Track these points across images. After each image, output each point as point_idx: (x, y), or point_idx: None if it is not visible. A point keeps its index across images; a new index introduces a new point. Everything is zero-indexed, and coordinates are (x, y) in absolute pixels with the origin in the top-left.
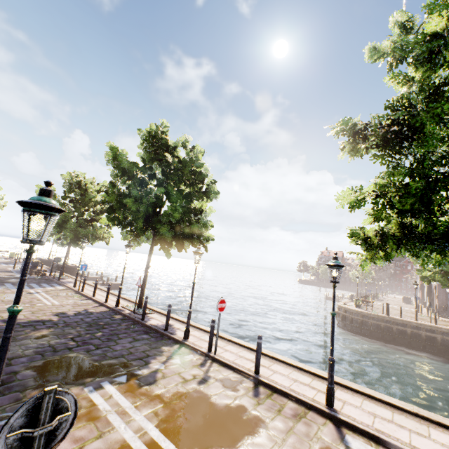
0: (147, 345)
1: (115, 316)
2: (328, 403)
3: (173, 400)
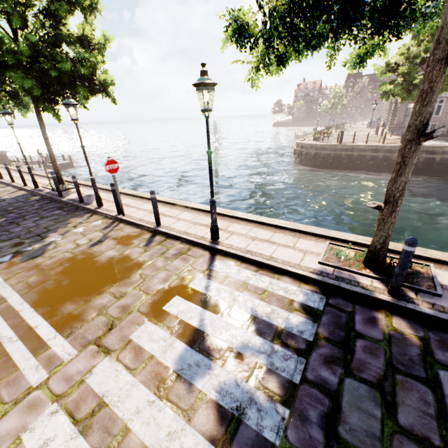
0: (54, 221)
1: (31, 199)
2: (213, 238)
3: (53, 267)
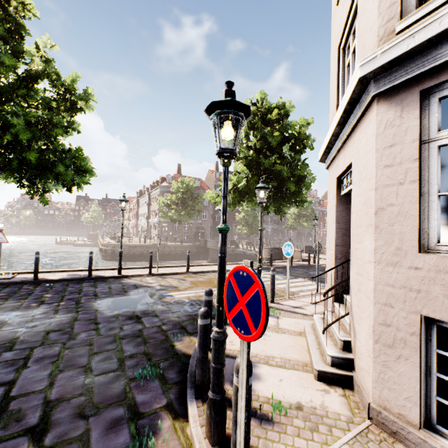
0: (112, 284)
1: None
2: None
3: (197, 285)
